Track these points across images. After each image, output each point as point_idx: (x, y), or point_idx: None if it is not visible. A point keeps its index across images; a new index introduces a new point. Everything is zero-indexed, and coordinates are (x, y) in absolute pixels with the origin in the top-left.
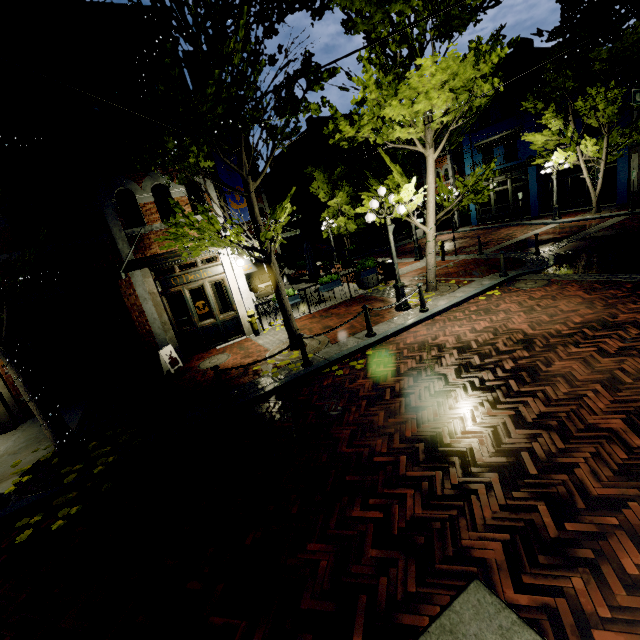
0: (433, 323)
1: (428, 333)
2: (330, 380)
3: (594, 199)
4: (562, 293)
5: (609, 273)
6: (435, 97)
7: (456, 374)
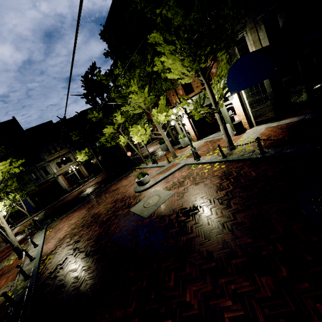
0: (48, 242)
1: (54, 241)
2: (51, 264)
3: (26, 212)
4: (70, 216)
5: (71, 209)
6: None
7: (83, 227)
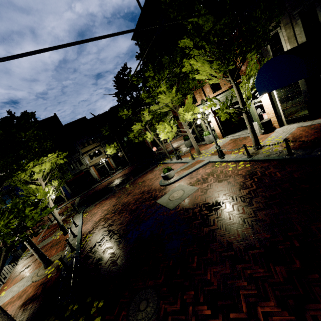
0: (86, 224)
1: (90, 223)
2: (90, 241)
3: (65, 197)
4: (102, 203)
5: (103, 198)
6: (47, 164)
7: (115, 213)
